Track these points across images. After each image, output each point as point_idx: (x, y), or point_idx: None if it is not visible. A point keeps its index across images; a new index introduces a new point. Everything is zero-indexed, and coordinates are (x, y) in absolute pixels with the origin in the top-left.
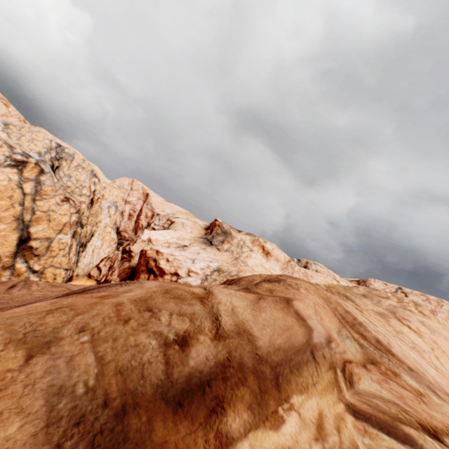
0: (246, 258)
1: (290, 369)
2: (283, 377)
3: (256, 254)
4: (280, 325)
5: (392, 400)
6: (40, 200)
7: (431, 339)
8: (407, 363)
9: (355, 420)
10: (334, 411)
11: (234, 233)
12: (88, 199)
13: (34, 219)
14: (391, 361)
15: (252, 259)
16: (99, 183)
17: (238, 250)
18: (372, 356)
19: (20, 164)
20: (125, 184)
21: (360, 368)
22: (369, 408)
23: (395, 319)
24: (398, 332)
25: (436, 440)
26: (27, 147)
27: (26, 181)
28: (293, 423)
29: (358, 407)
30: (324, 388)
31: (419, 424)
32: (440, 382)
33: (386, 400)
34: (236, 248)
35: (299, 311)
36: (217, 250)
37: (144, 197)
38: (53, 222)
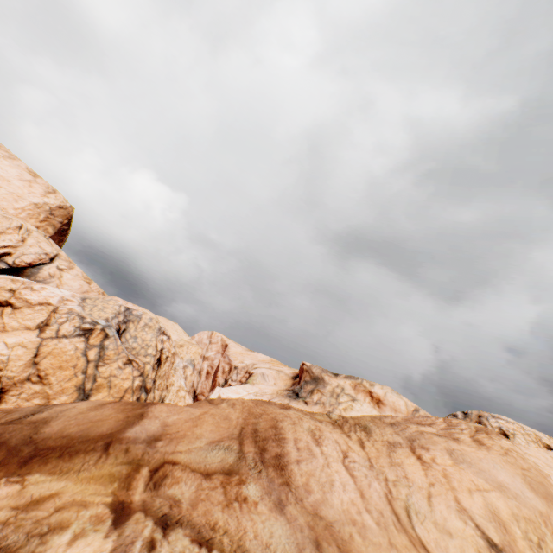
0: (344, 411)
1: (63, 454)
2: (43, 458)
3: (361, 404)
4: (94, 419)
5: (180, 499)
6: (102, 366)
7: (443, 472)
8: (296, 479)
9: (109, 514)
10: (81, 497)
11: (327, 378)
12: (153, 359)
13: (95, 387)
14: (260, 473)
15: (355, 411)
16: (168, 340)
17: (332, 400)
18: (239, 468)
19: (88, 332)
20: (203, 338)
21: (187, 472)
22: (138, 504)
23: (407, 448)
24: (395, 464)
25: (157, 526)
26: (97, 315)
27: (91, 348)
28: (5, 491)
29: (132, 504)
30: (93, 477)
31: (165, 514)
32: (336, 504)
33: (172, 498)
34: (329, 397)
35: (149, 412)
36: (303, 403)
37: (223, 349)
38: (114, 388)
